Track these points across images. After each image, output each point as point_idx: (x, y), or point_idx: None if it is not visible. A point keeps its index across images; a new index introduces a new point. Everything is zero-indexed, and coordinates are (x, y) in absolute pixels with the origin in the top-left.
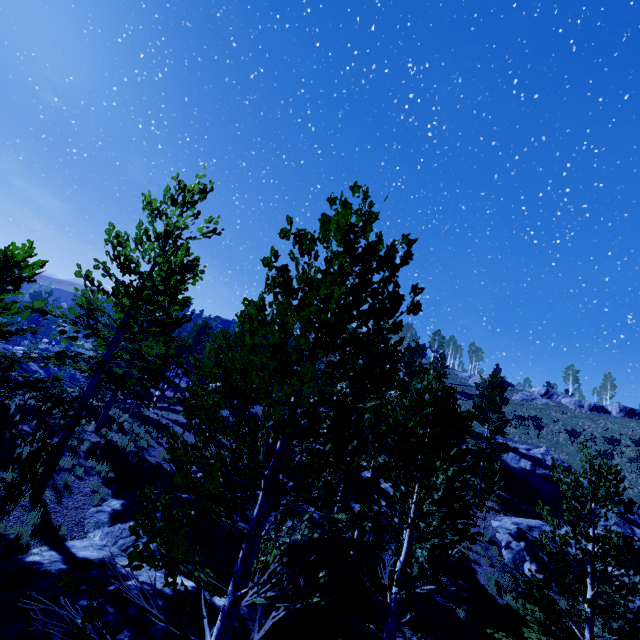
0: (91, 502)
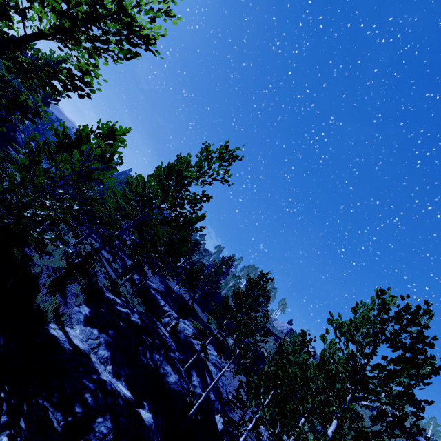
0: (75, 302)
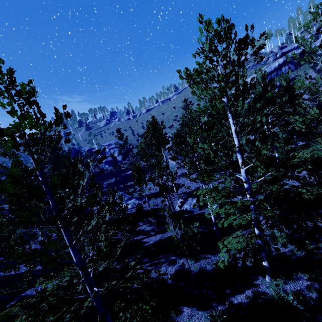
0: None
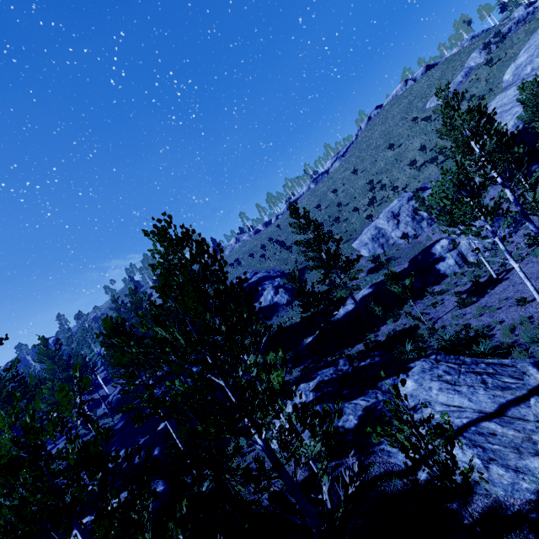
0: None
